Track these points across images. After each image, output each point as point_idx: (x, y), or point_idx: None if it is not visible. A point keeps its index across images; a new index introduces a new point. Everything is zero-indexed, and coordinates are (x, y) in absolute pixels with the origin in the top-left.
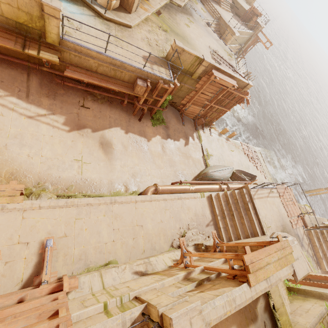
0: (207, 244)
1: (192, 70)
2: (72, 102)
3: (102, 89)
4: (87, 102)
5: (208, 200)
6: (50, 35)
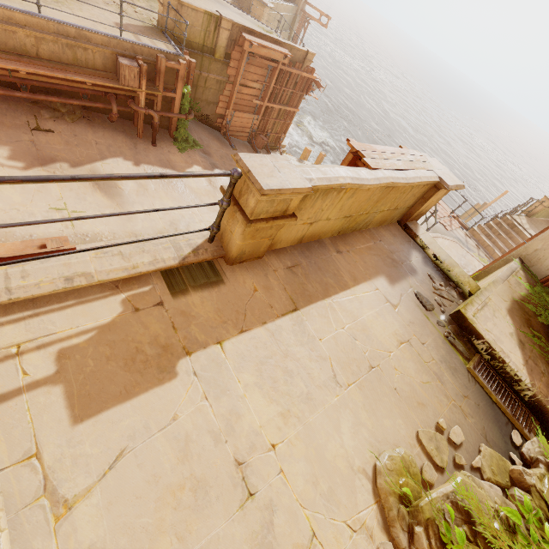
0: None
1: (212, 44)
2: (15, 125)
3: (64, 96)
4: (45, 122)
5: None
6: None
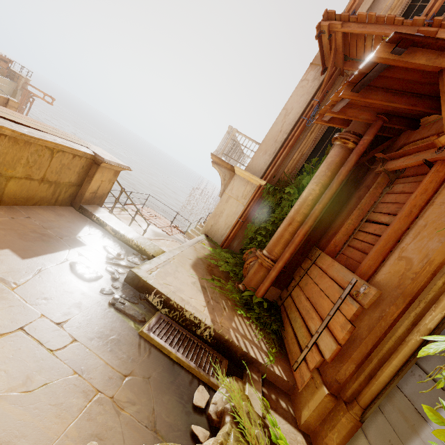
0: None
1: None
2: None
3: None
4: None
5: None
6: None
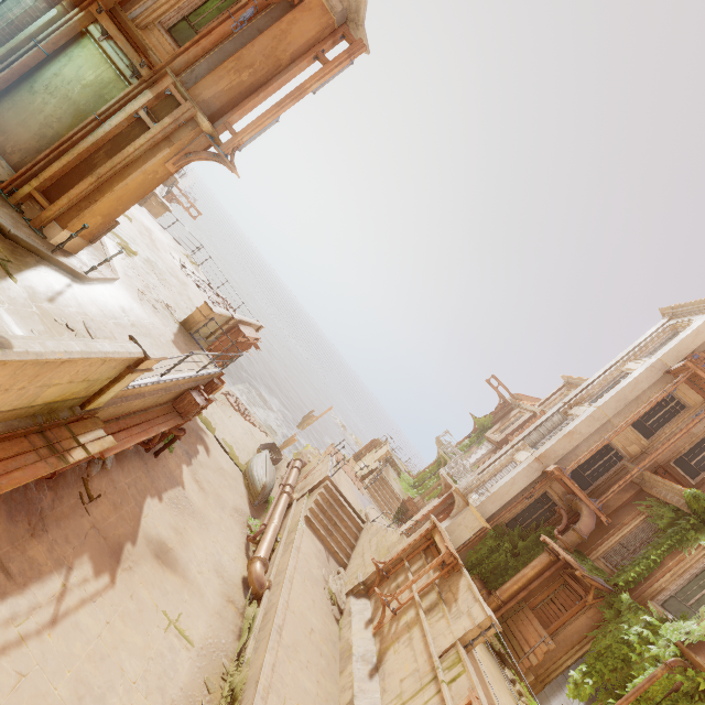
0: (361, 579)
1: (211, 331)
2: (71, 508)
3: None
4: (91, 483)
5: (307, 525)
6: (104, 397)
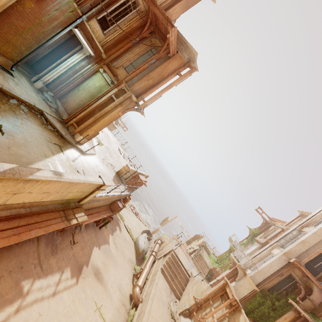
0: (187, 307)
1: (127, 176)
2: (66, 245)
3: None
4: (75, 236)
5: (162, 273)
6: (86, 199)
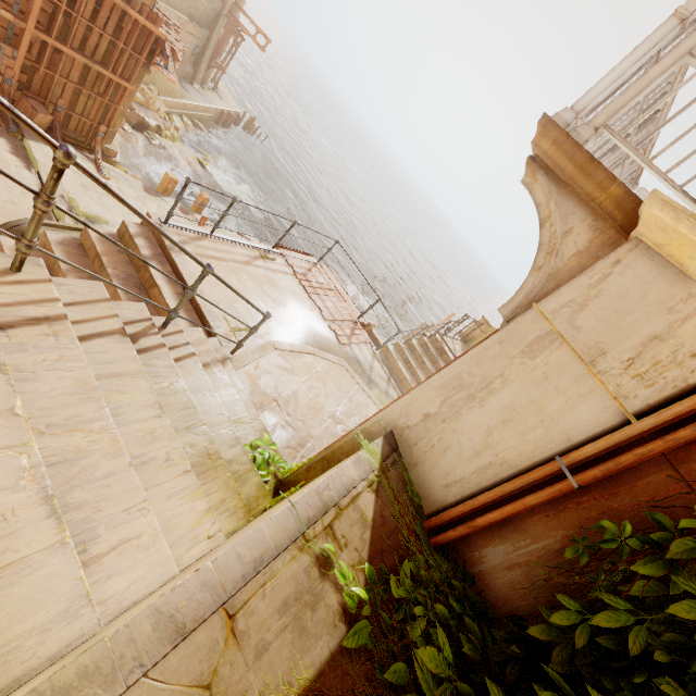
0: None
1: None
2: None
3: None
4: None
5: None
6: None
